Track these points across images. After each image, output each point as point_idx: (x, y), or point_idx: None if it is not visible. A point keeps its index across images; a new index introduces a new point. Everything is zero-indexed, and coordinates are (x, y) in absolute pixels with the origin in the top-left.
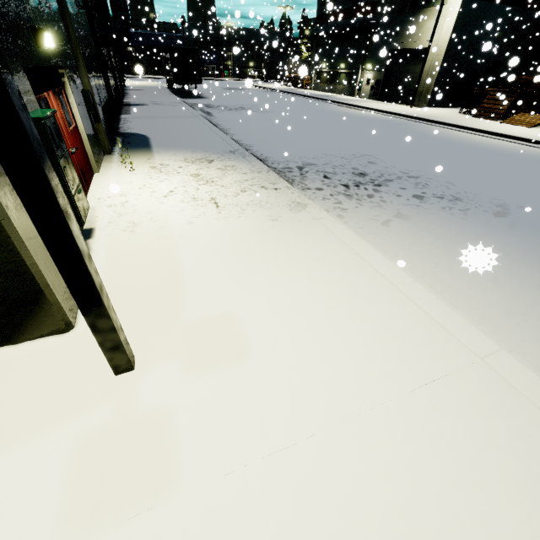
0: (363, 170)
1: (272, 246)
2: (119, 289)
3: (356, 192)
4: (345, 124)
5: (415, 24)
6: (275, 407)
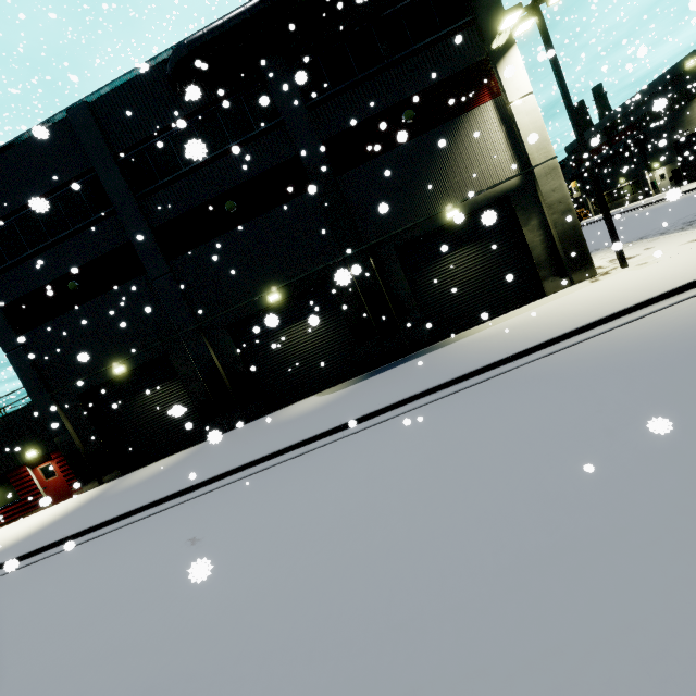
0: (691, 220)
1: (651, 247)
2: (600, 271)
3: (690, 227)
4: (657, 214)
5: (690, 113)
6: (680, 250)
